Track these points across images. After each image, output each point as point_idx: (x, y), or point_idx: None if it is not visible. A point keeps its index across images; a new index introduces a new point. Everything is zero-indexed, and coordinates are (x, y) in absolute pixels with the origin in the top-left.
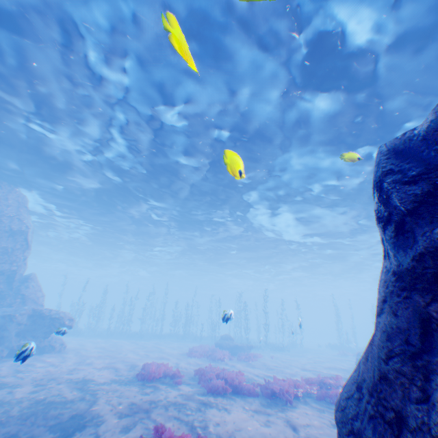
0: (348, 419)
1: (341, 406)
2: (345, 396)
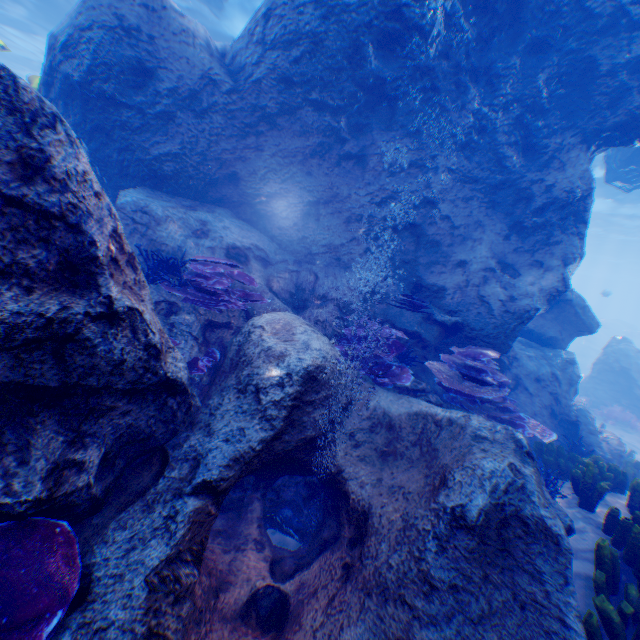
0: None
1: None
2: None
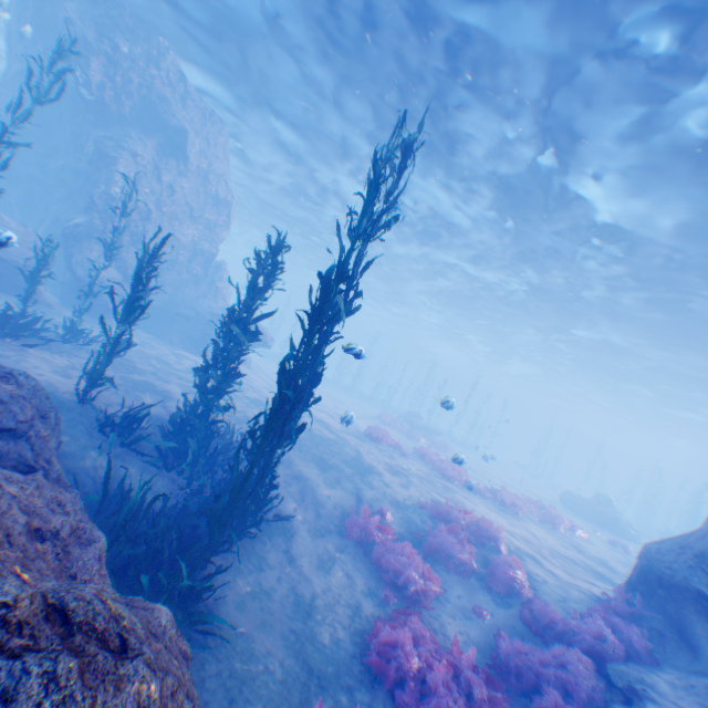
0: (666, 561)
1: (660, 552)
2: (666, 548)
